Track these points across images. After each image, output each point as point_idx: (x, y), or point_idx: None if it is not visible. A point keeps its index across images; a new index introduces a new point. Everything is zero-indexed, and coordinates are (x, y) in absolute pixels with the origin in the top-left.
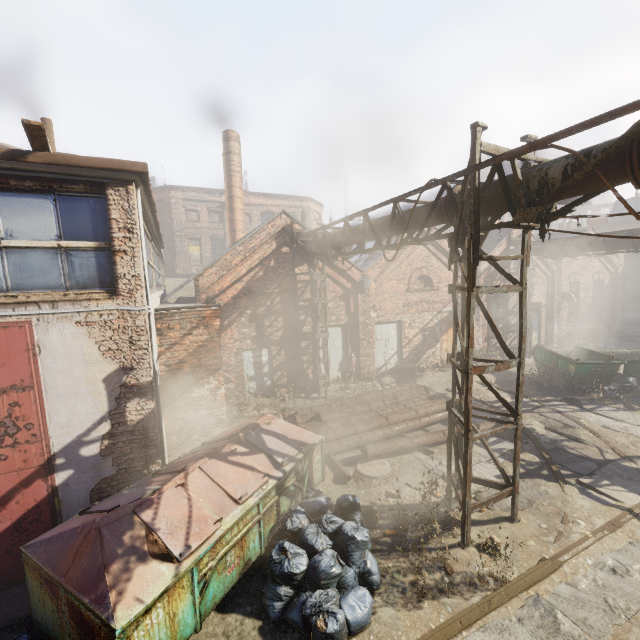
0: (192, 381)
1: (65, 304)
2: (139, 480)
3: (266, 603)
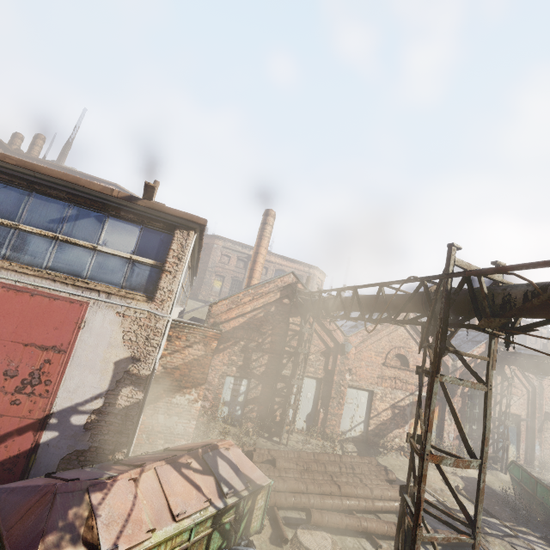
0: (178, 387)
1: (116, 297)
2: (102, 463)
3: None
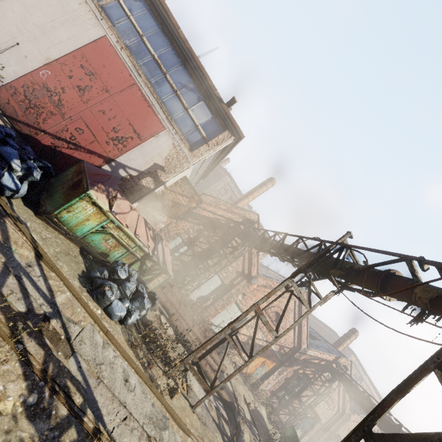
0: (161, 209)
1: (178, 136)
2: None
3: (95, 269)
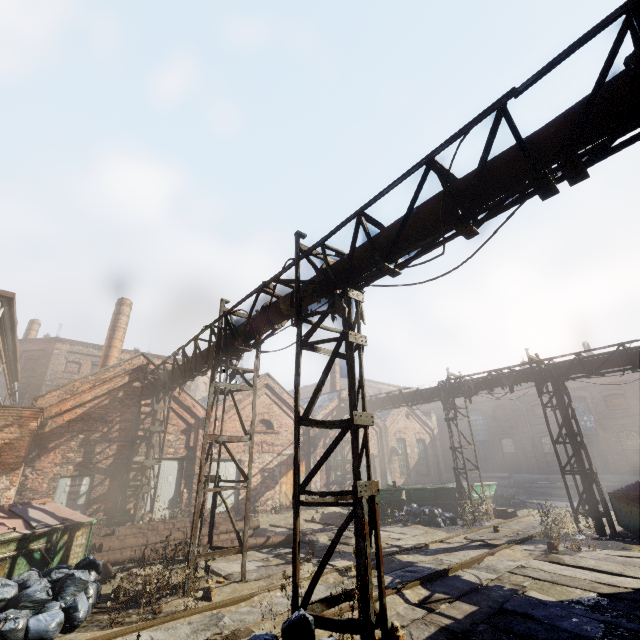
0: None
1: None
2: None
3: None
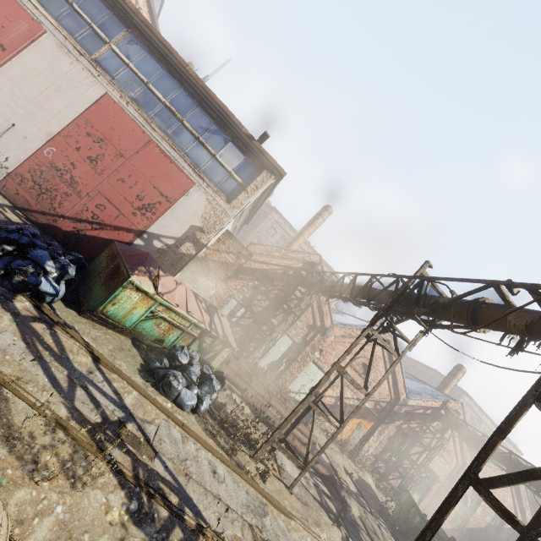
0: (207, 273)
1: (211, 189)
2: None
3: (153, 359)
